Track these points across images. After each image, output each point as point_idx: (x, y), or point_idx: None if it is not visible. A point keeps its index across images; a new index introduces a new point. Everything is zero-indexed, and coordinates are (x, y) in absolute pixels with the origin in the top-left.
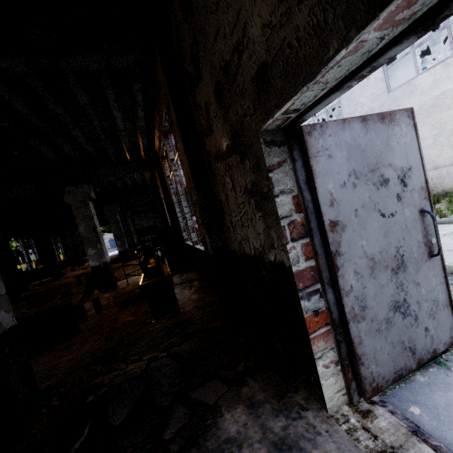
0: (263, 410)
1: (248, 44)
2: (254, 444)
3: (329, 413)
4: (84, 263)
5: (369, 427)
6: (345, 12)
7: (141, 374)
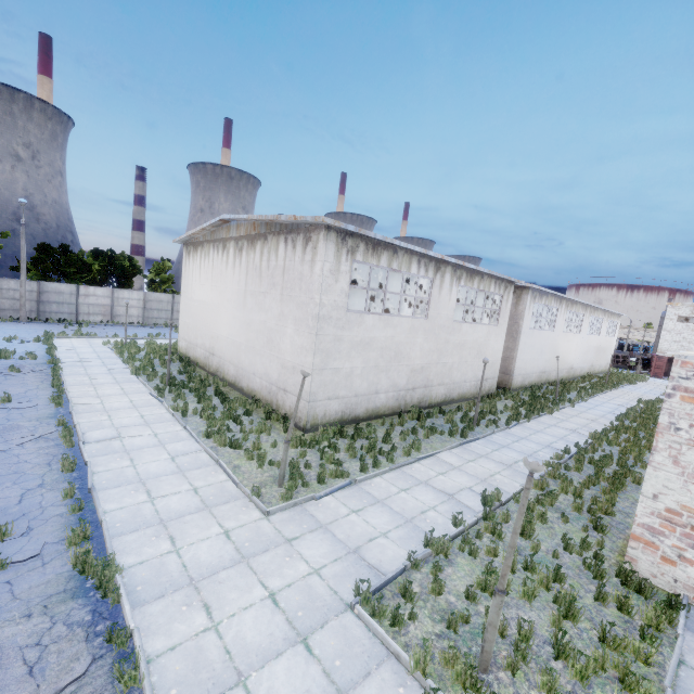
0: None
1: None
2: None
3: None
4: None
5: None
6: None
7: None
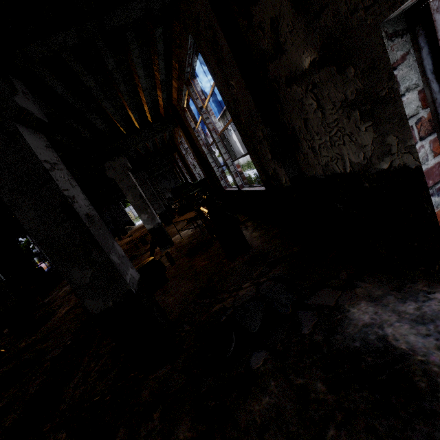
0: (387, 300)
1: None
2: (394, 324)
3: None
4: (127, 232)
5: None
6: None
7: (256, 295)
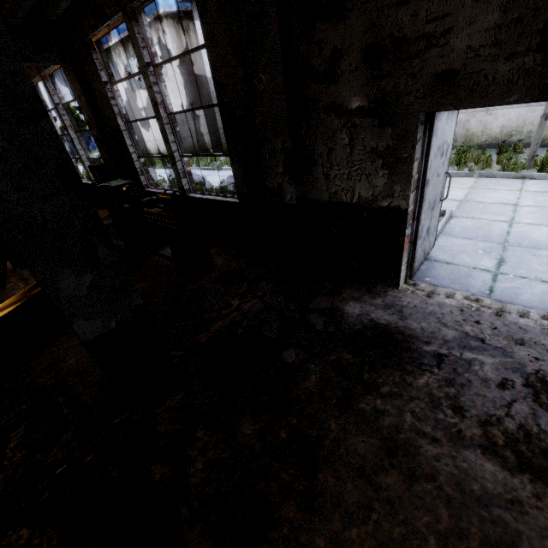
0: (365, 299)
1: (446, 46)
2: (374, 311)
3: (399, 289)
4: None
5: (419, 289)
6: (529, 87)
7: (266, 306)
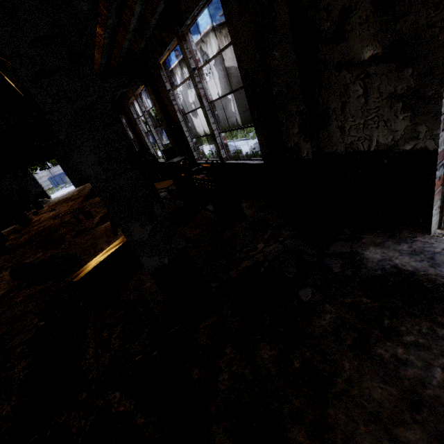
0: (388, 244)
1: None
2: (398, 257)
3: (431, 235)
4: (42, 206)
5: None
6: None
7: (285, 250)
